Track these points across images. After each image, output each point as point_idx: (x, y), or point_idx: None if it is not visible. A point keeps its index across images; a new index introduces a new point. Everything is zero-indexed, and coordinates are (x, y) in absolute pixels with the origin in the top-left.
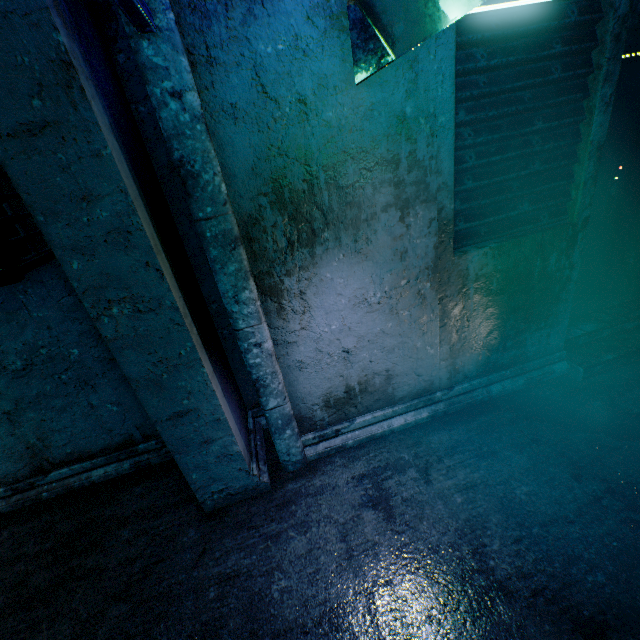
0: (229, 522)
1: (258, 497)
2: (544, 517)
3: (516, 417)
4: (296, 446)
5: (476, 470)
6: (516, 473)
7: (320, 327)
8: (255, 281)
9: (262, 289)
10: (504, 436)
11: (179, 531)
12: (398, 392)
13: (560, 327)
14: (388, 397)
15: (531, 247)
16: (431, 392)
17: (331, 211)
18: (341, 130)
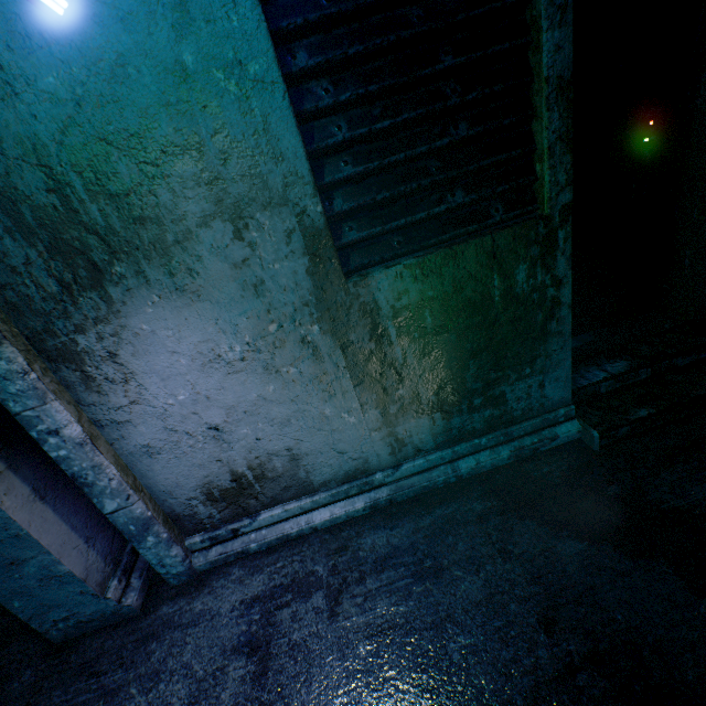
0: (73, 662)
1: (122, 624)
2: (477, 700)
3: (488, 510)
4: (171, 555)
5: (404, 600)
6: (459, 610)
7: (160, 399)
8: (31, 343)
9: (47, 354)
10: (462, 542)
11: (15, 671)
12: (316, 476)
13: (559, 372)
14: (303, 483)
15: (478, 259)
16: (369, 473)
17: (113, 233)
18: (81, 104)
